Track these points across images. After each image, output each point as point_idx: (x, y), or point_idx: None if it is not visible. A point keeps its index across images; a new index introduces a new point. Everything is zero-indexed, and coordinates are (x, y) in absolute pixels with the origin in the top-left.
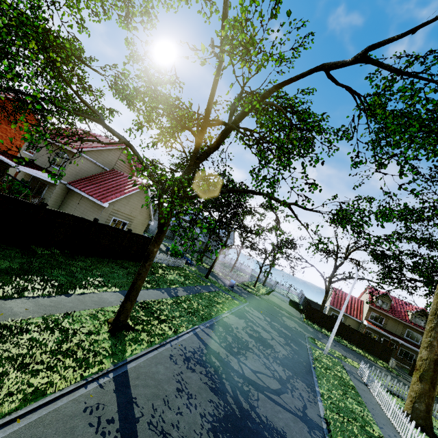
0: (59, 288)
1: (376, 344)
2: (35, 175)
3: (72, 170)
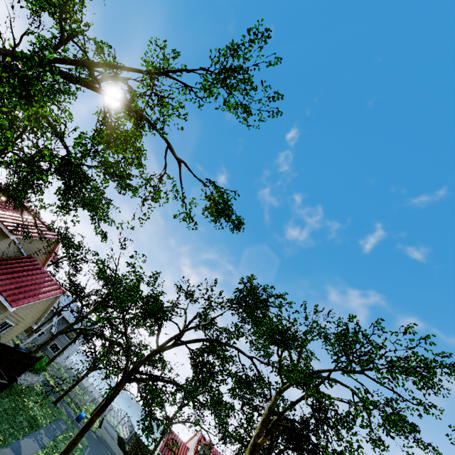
0: None
1: None
2: None
3: None
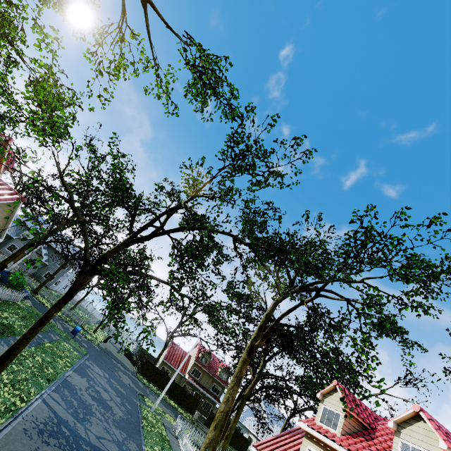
0: None
1: (190, 398)
2: None
3: None
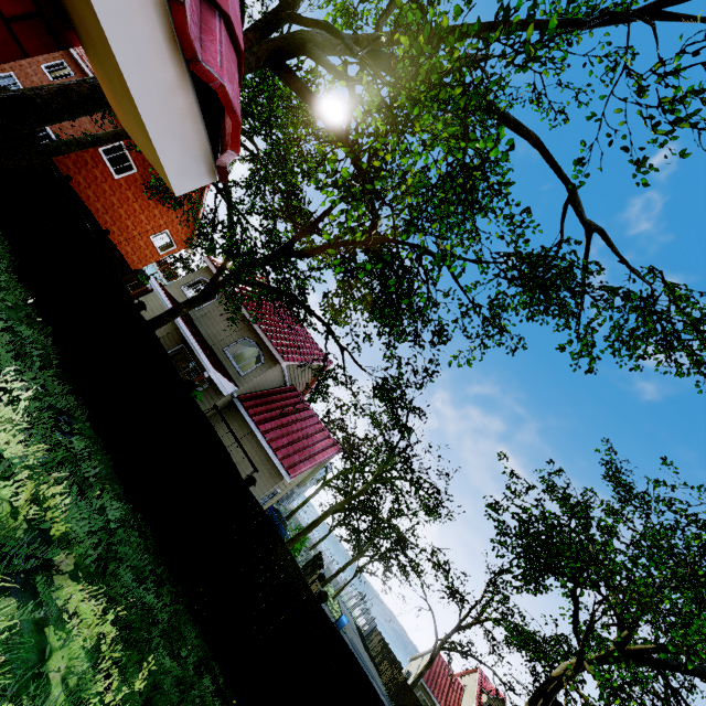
0: None
1: None
2: (216, 382)
3: (256, 381)
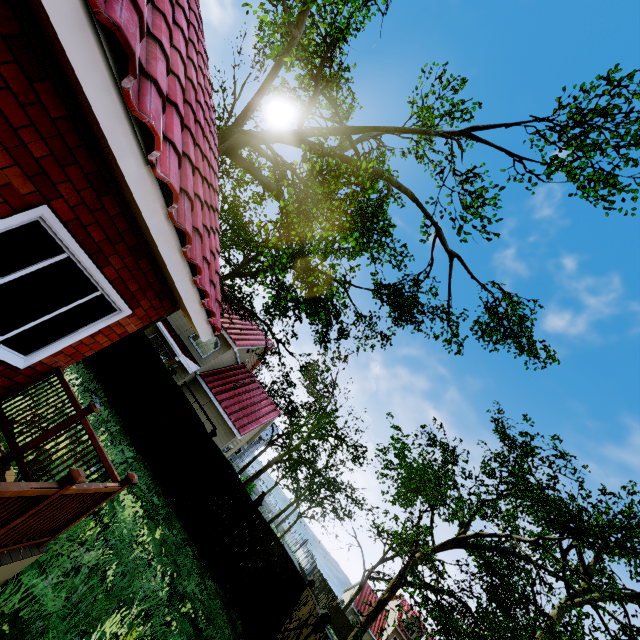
0: None
1: None
2: (184, 364)
3: (214, 362)
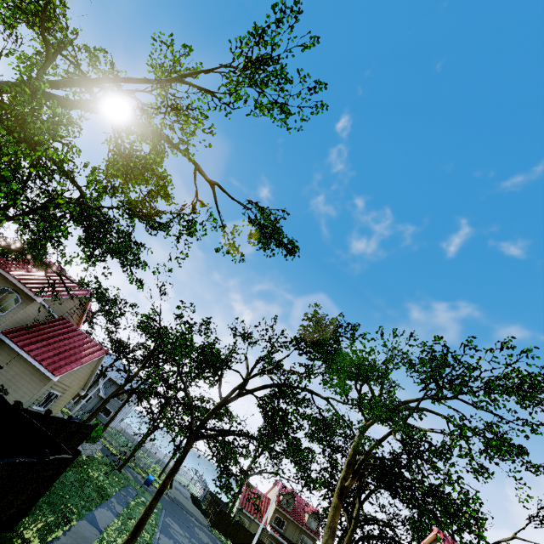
0: (54, 524)
1: None
2: None
3: (18, 317)
